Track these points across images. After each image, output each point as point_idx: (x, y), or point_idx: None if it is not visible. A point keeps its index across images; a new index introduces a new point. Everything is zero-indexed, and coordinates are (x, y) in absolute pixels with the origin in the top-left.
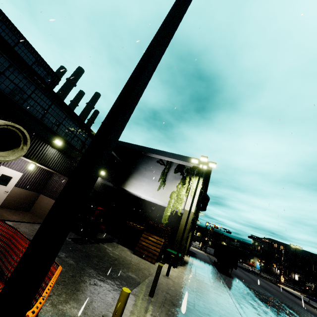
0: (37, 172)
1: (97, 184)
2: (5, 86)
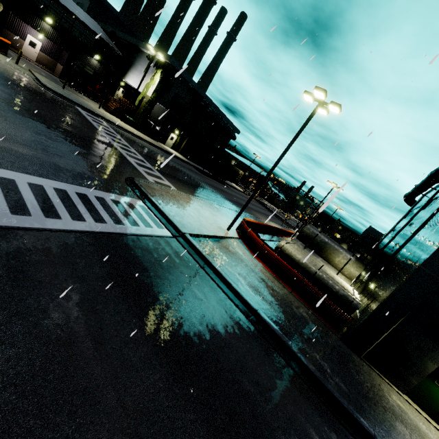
0: (51, 45)
1: (95, 67)
2: None
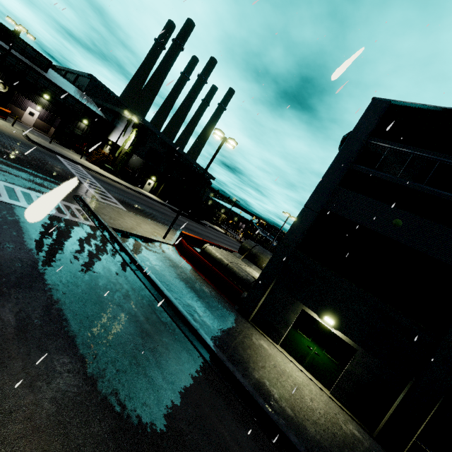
0: (47, 114)
1: (84, 129)
2: (17, 71)
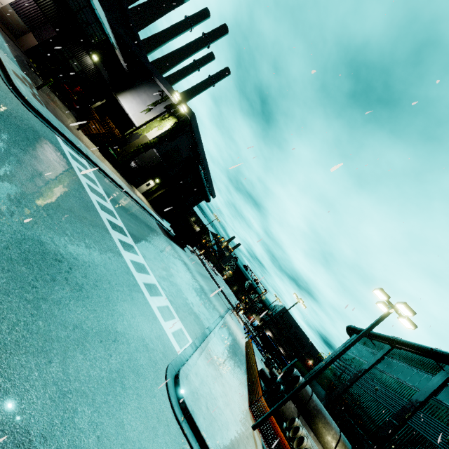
0: (33, 8)
1: (87, 66)
2: None
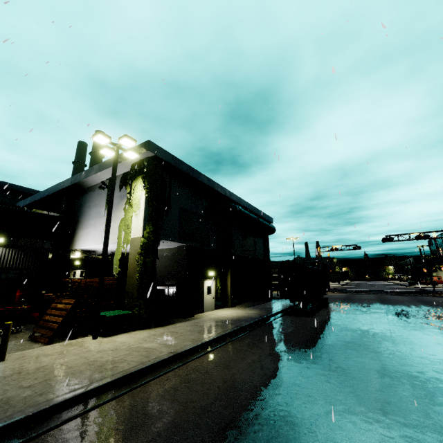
0: None
1: (1, 259)
2: None
